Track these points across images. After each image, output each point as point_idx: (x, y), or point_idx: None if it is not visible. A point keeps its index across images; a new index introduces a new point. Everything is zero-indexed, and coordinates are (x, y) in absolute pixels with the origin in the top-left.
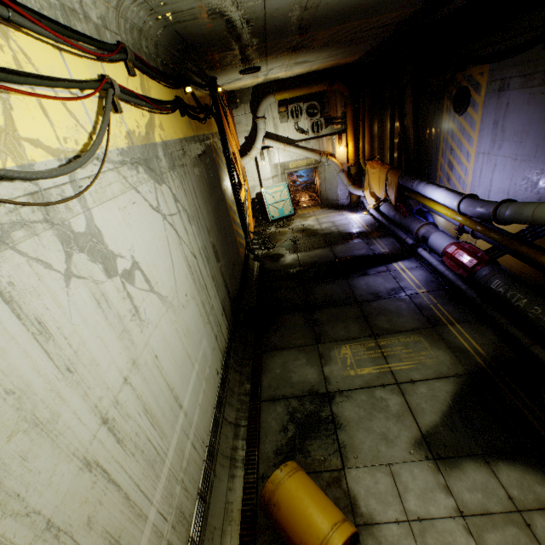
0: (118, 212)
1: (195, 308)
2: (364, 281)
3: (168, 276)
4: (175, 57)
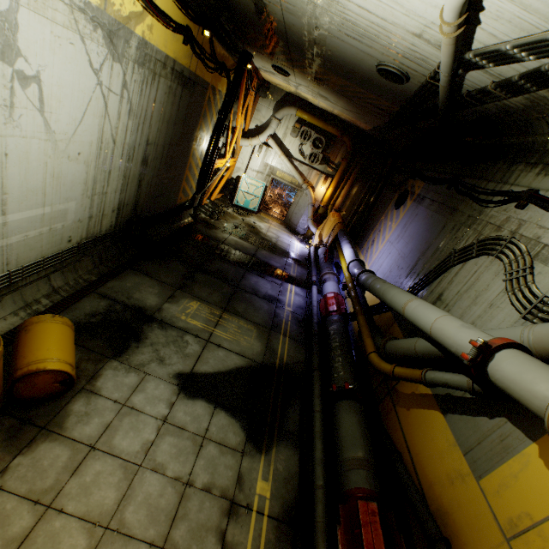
0: (49, 33)
1: (82, 173)
2: (257, 279)
3: (69, 121)
4: (209, 2)
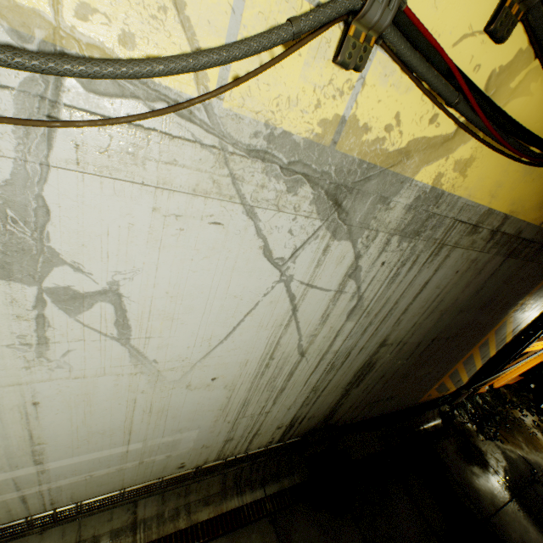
0: (147, 212)
1: (218, 398)
2: None
3: (193, 342)
4: None
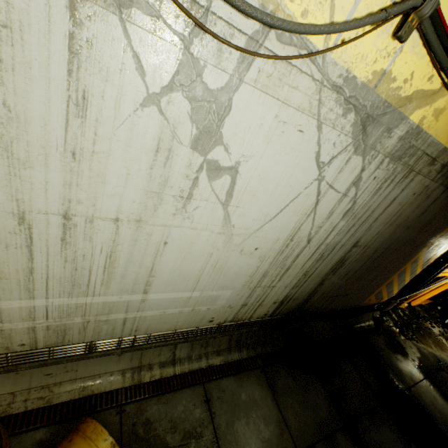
0: (272, 118)
1: (252, 266)
2: None
3: (257, 216)
4: None
